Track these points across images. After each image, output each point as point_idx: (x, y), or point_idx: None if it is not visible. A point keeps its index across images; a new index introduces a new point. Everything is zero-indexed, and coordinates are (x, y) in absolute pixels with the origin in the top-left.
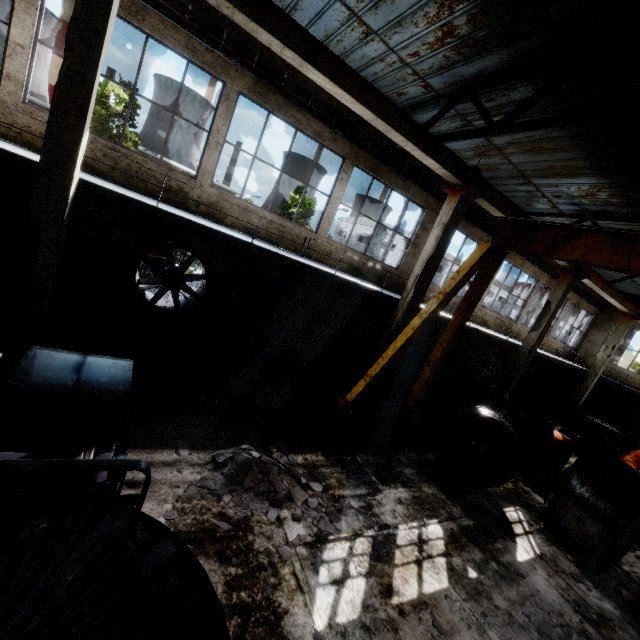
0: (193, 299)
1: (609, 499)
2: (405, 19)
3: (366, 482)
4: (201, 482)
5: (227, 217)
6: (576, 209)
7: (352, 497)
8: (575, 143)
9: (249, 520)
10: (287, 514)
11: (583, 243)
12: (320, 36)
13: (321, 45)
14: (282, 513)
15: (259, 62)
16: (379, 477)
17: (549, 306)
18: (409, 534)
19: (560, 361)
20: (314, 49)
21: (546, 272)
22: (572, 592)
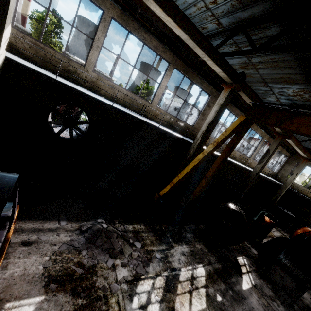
0: (81, 134)
1: (301, 269)
2: None
3: (166, 242)
4: (70, 242)
5: (102, 90)
6: (289, 102)
7: (157, 251)
8: (297, 64)
9: (95, 266)
10: (119, 262)
11: (298, 121)
12: None
13: None
14: (116, 262)
15: (124, 0)
16: (173, 239)
17: (268, 152)
18: (186, 274)
19: (270, 179)
20: None
21: (268, 134)
22: (270, 308)
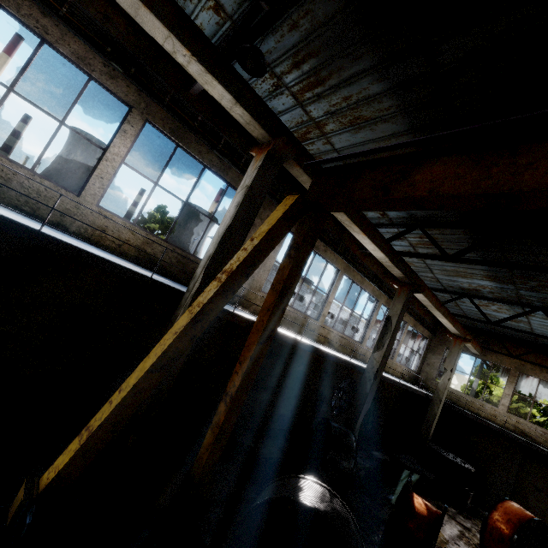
0: None
1: None
2: None
3: None
4: None
5: None
6: (404, 216)
7: None
8: (396, 104)
9: None
10: None
11: (428, 174)
12: None
13: None
14: None
15: None
16: None
17: (390, 322)
18: None
19: (407, 386)
20: None
21: (384, 292)
22: None
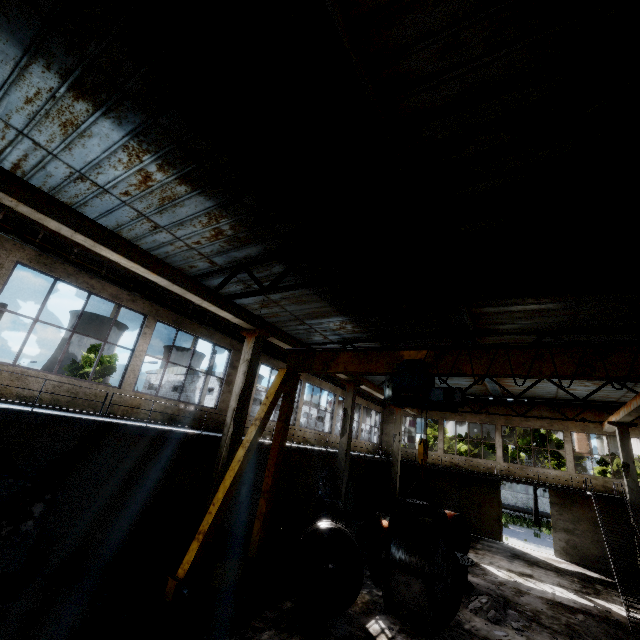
0: None
1: (416, 551)
2: (185, 222)
3: None
4: None
5: None
6: (339, 338)
7: None
8: (320, 297)
9: None
10: None
11: (342, 359)
12: (112, 224)
13: (114, 233)
14: None
15: (44, 239)
16: None
17: (347, 412)
18: None
19: (371, 457)
20: (107, 236)
21: (339, 386)
22: None
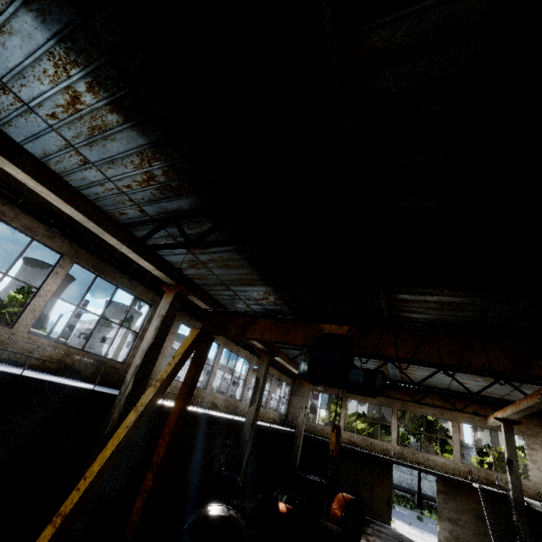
0: None
1: None
2: (116, 160)
3: None
4: None
5: None
6: (261, 308)
7: None
8: (248, 263)
9: None
10: None
11: (260, 325)
12: (39, 152)
13: (23, 149)
14: None
15: None
16: None
17: (259, 381)
18: None
19: (276, 428)
20: (14, 149)
21: (255, 355)
22: None
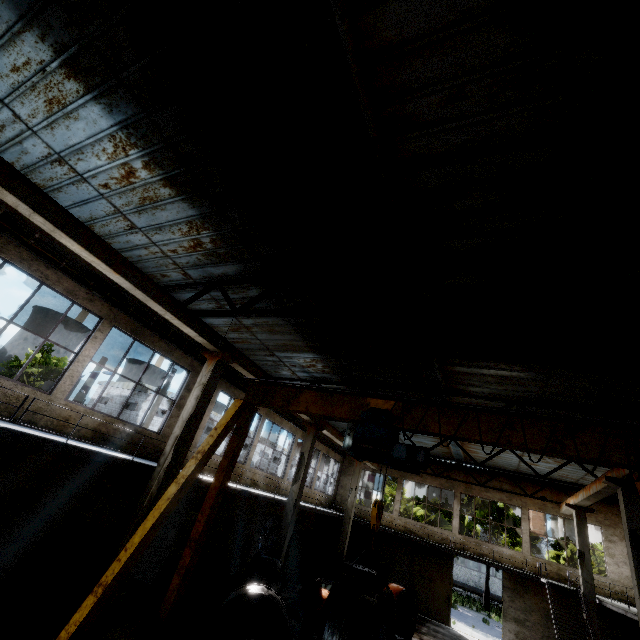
0: None
1: None
2: (164, 227)
3: None
4: None
5: None
6: (308, 375)
7: None
8: (294, 329)
9: None
10: None
11: (305, 398)
12: (85, 216)
13: (80, 222)
14: None
15: (3, 216)
16: None
17: (303, 457)
18: None
19: (322, 511)
20: (71, 223)
21: (300, 427)
22: None
